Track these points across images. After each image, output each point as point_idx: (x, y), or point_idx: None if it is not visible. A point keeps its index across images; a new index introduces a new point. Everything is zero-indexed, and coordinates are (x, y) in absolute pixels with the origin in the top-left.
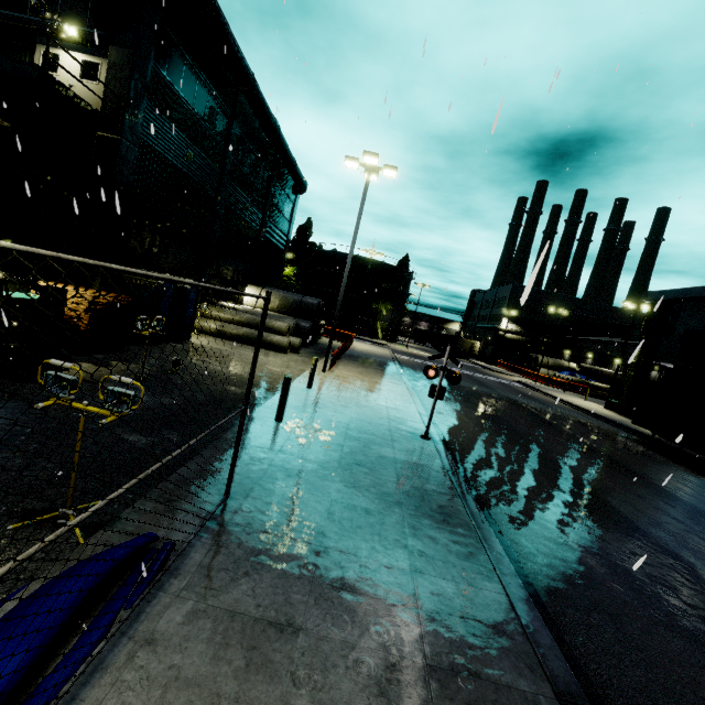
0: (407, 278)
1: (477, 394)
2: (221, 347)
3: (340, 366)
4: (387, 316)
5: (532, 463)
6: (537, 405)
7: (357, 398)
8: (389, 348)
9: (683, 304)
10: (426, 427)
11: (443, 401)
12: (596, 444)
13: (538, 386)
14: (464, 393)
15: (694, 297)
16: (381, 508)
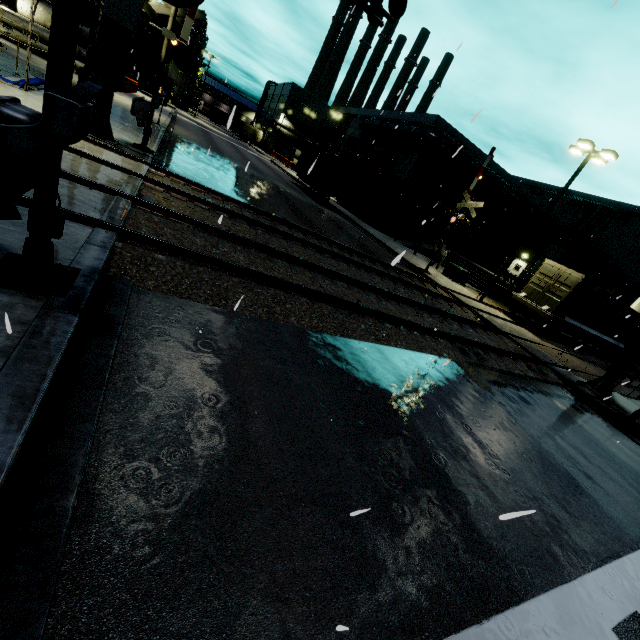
0: (199, 43)
1: (221, 145)
2: (15, 48)
3: (120, 95)
4: (178, 80)
5: (212, 153)
6: (260, 163)
7: (126, 105)
8: (176, 111)
9: (353, 120)
10: (158, 119)
11: (189, 134)
12: (265, 172)
13: (283, 166)
14: (211, 141)
15: (354, 115)
16: (124, 117)
